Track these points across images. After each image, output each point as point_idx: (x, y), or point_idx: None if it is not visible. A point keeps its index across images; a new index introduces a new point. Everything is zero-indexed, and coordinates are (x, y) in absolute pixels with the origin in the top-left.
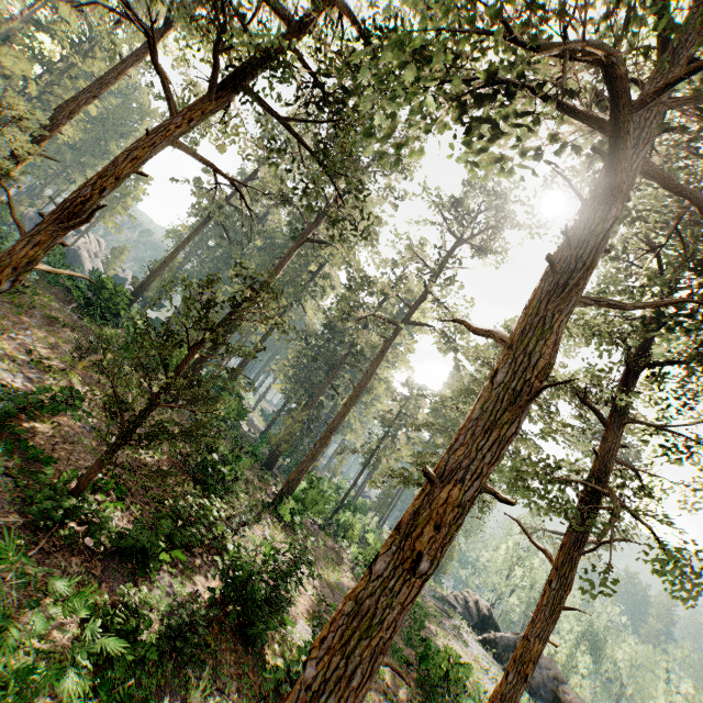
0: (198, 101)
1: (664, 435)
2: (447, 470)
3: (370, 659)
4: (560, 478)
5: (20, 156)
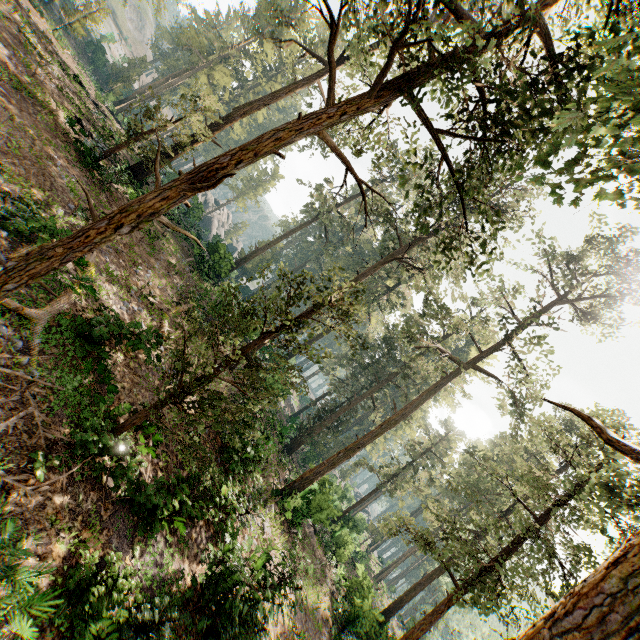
0: (356, 100)
1: None
2: None
3: None
4: None
5: (196, 136)
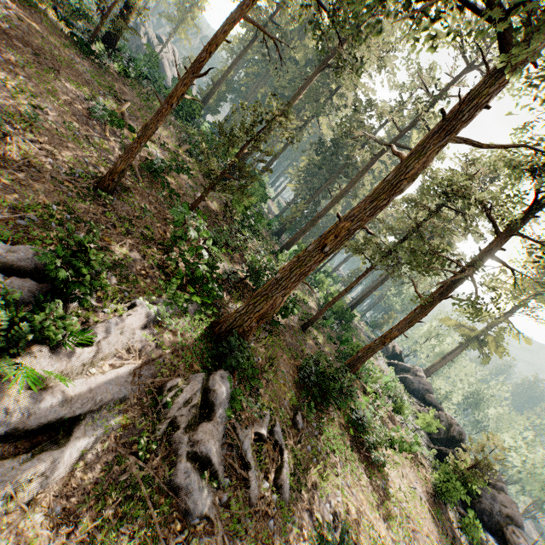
0: None
1: (544, 251)
2: (348, 217)
3: (299, 275)
4: (437, 253)
5: None
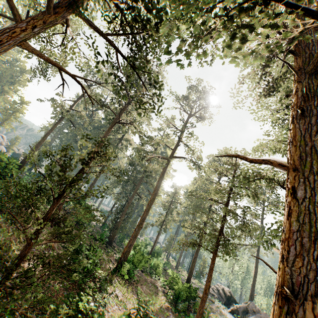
0: (40, 16)
1: None
2: (297, 285)
3: None
4: None
5: None
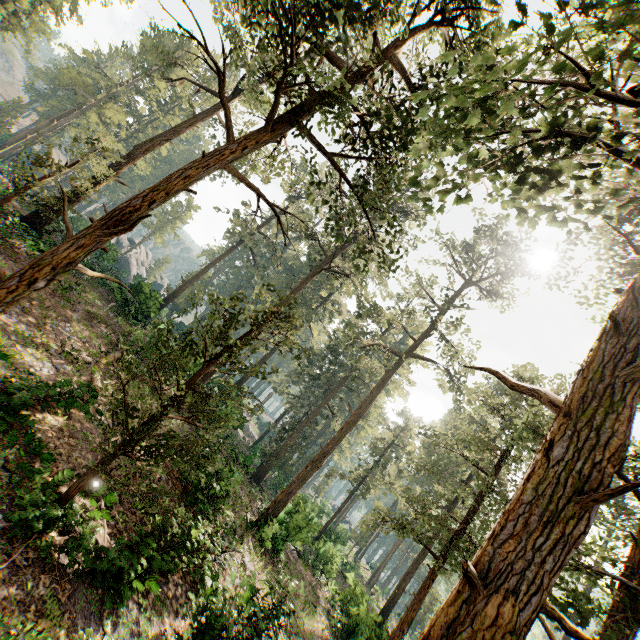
0: (254, 135)
1: None
2: (493, 571)
3: None
4: (598, 570)
5: (97, 178)
